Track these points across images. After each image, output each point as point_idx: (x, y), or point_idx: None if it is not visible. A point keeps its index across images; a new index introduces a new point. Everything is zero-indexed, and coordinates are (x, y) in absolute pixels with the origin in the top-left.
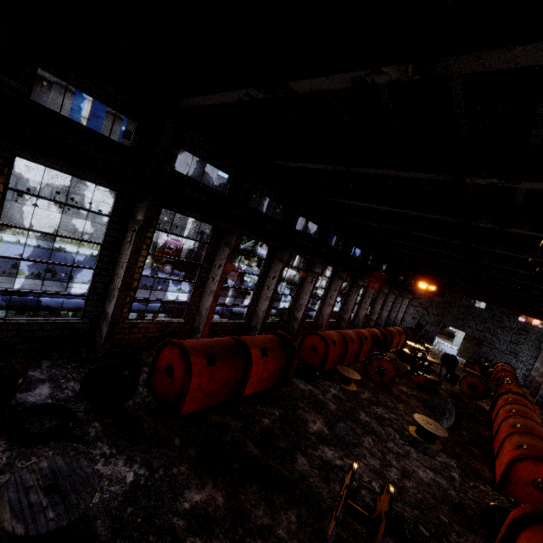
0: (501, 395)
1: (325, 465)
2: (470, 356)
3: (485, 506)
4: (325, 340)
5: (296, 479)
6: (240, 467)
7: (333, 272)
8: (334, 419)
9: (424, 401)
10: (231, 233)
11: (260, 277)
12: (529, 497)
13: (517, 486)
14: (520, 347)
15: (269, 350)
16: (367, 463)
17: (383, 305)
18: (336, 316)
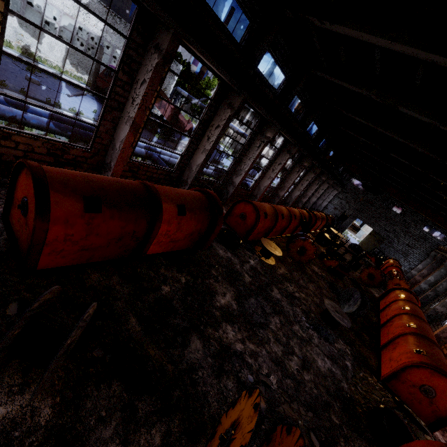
0: (395, 290)
1: (223, 350)
2: (369, 248)
3: (376, 408)
4: (257, 211)
5: (180, 373)
6: (103, 355)
7: (283, 144)
8: (246, 293)
9: (331, 284)
10: (164, 29)
11: (201, 123)
12: (411, 396)
13: (403, 384)
14: (413, 250)
15: (189, 209)
16: (270, 350)
17: (315, 191)
18: (272, 190)
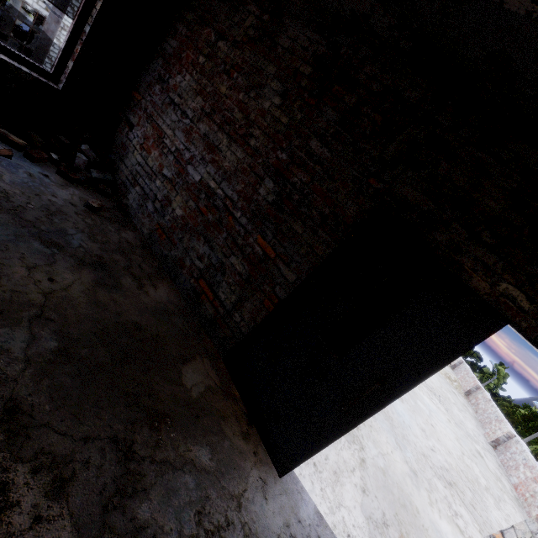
0: None
1: None
2: None
3: None
4: None
5: None
6: None
7: None
8: None
9: None
10: None
11: None
12: None
13: None
14: None
15: None
16: None
17: None
18: None
